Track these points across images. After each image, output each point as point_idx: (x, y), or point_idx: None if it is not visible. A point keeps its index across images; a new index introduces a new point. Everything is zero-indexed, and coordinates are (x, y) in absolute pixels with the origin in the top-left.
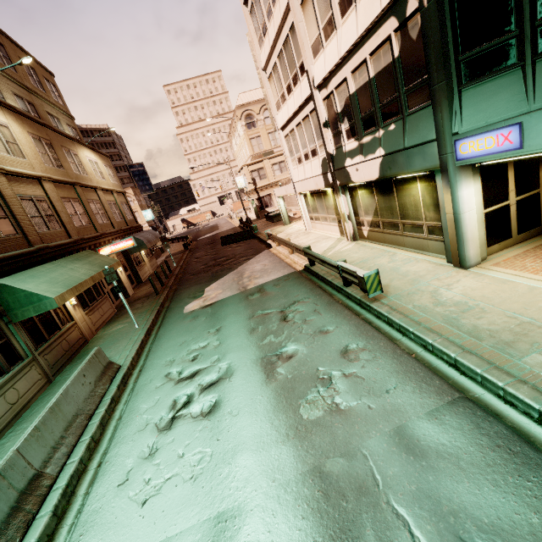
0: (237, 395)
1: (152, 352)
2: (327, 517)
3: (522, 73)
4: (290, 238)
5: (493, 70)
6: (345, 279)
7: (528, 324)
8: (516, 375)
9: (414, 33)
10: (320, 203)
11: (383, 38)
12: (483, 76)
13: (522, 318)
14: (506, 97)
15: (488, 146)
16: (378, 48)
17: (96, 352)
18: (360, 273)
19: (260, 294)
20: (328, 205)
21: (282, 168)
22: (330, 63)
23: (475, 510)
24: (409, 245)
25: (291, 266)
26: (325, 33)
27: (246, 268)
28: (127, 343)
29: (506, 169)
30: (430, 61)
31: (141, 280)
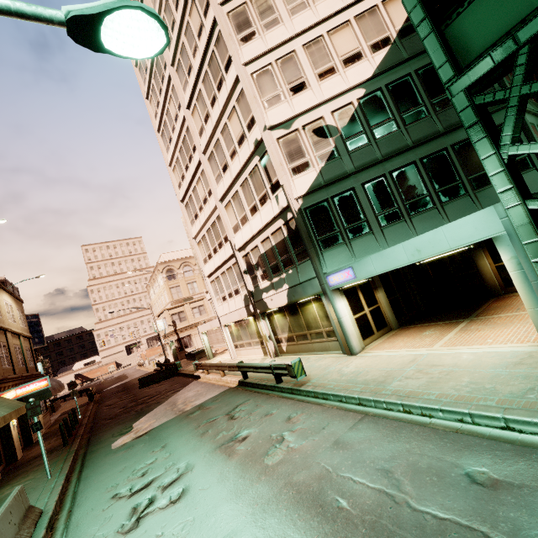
0: (204, 476)
1: (83, 489)
2: (302, 500)
3: (346, 246)
4: None
5: (334, 244)
6: (278, 375)
7: (390, 371)
8: (388, 393)
9: (293, 227)
10: (244, 331)
11: (277, 227)
12: (330, 247)
13: (387, 369)
14: (343, 256)
15: (342, 278)
16: (275, 232)
17: (20, 490)
18: (288, 363)
19: (201, 410)
20: (251, 331)
21: (201, 311)
22: (246, 237)
23: (382, 455)
24: (317, 349)
25: (225, 385)
26: (242, 222)
27: (178, 397)
28: (40, 494)
29: (358, 293)
30: (304, 239)
31: (32, 441)
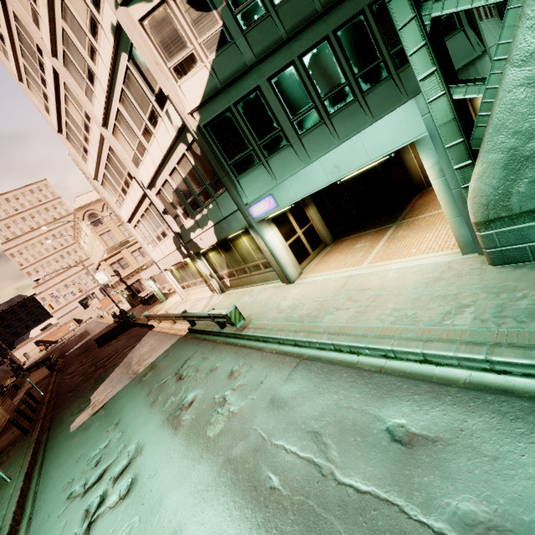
0: (152, 460)
1: (41, 491)
2: (238, 482)
3: (264, 167)
4: (170, 311)
5: (249, 167)
6: (219, 323)
7: (324, 301)
8: (320, 331)
9: (198, 152)
10: (185, 272)
11: (181, 154)
12: (246, 171)
13: (321, 299)
14: (263, 180)
15: (264, 208)
16: (181, 160)
17: None
18: (224, 313)
19: (153, 371)
20: (192, 272)
21: (143, 253)
22: (151, 171)
23: (313, 413)
24: (258, 281)
25: (177, 334)
26: (139, 152)
27: (133, 355)
28: None
29: (287, 216)
30: (214, 167)
31: None
